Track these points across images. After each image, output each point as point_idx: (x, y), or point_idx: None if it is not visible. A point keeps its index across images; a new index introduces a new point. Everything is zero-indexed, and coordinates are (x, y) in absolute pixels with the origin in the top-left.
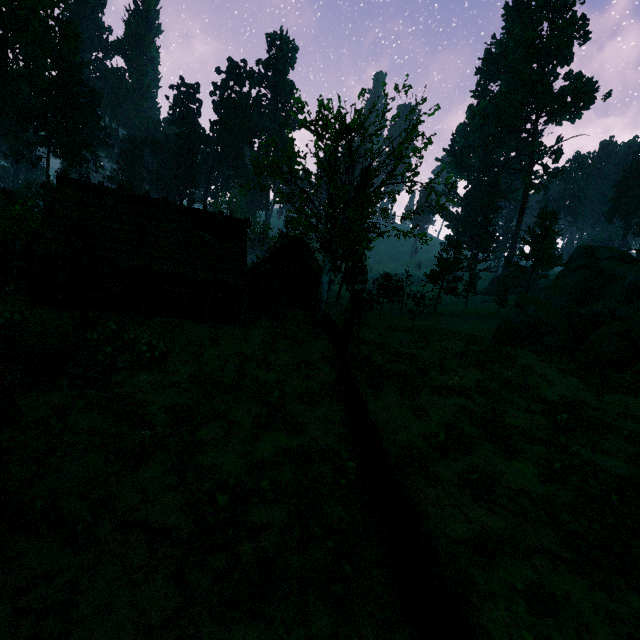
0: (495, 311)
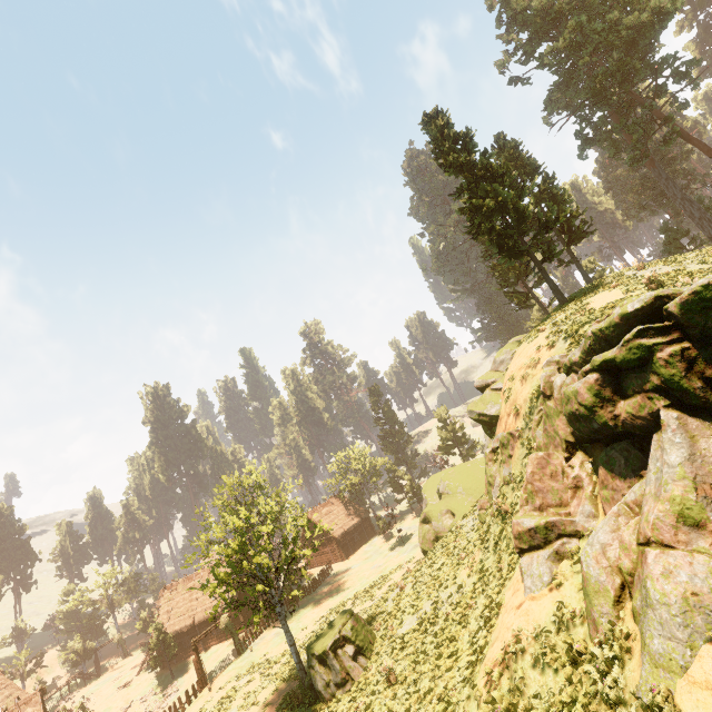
0: None
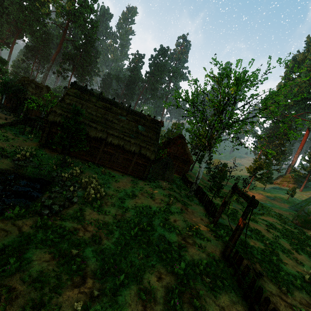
0: (285, 197)
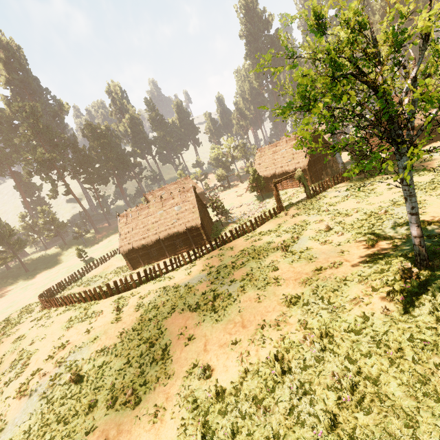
0: None
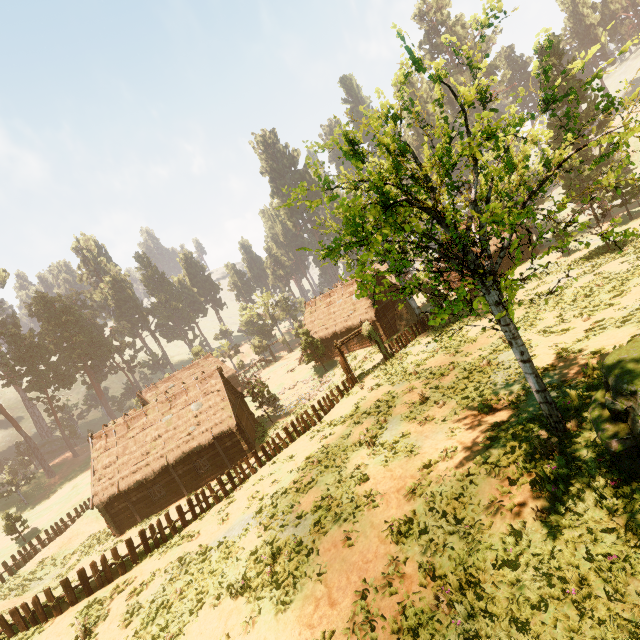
0: None
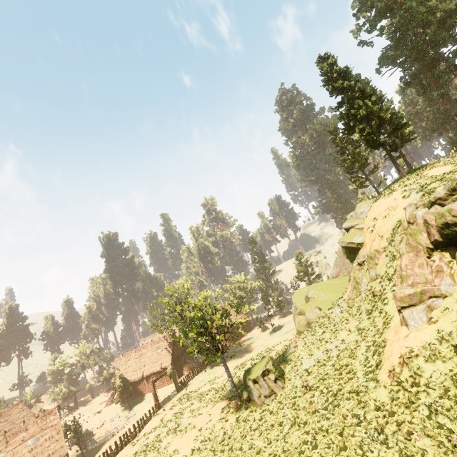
0: None
